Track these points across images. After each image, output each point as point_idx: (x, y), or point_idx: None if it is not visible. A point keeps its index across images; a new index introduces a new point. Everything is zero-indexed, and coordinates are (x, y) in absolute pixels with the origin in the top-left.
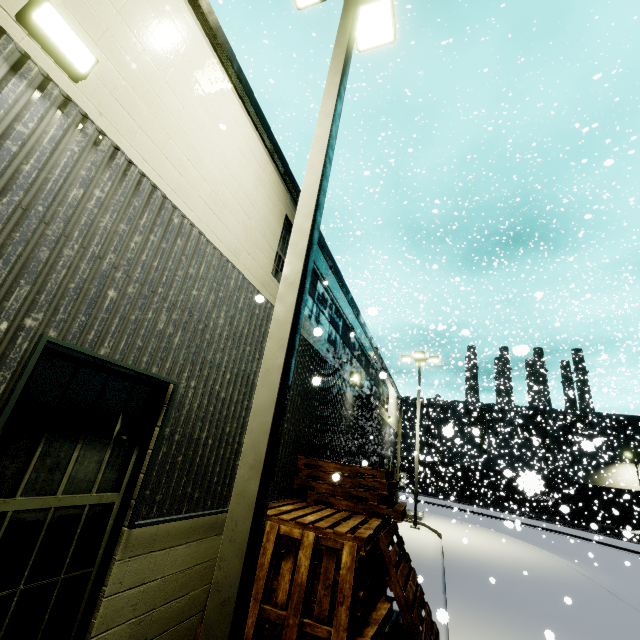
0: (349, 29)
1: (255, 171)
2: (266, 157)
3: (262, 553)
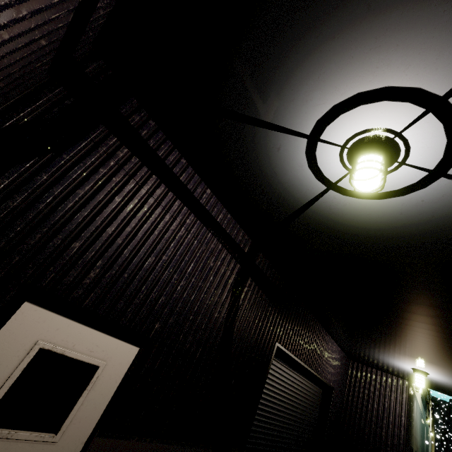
0: None
1: None
2: None
3: None
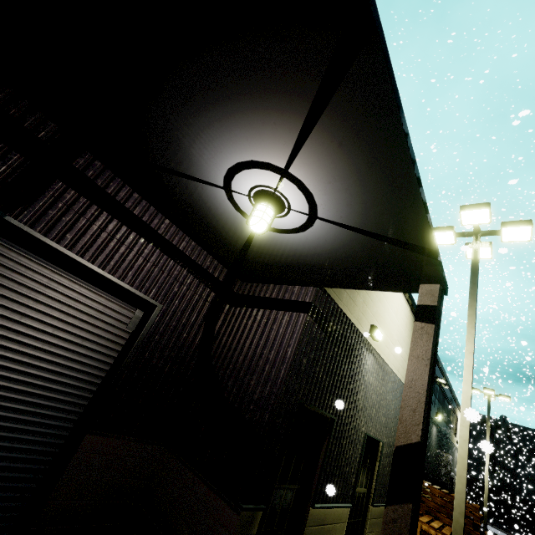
0: (476, 298)
1: (405, 322)
2: (408, 310)
3: None
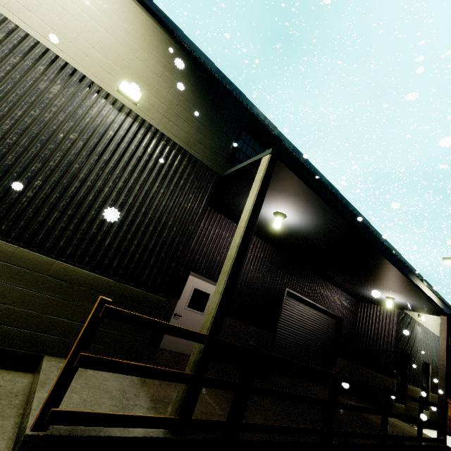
0: None
1: None
2: (435, 298)
3: None
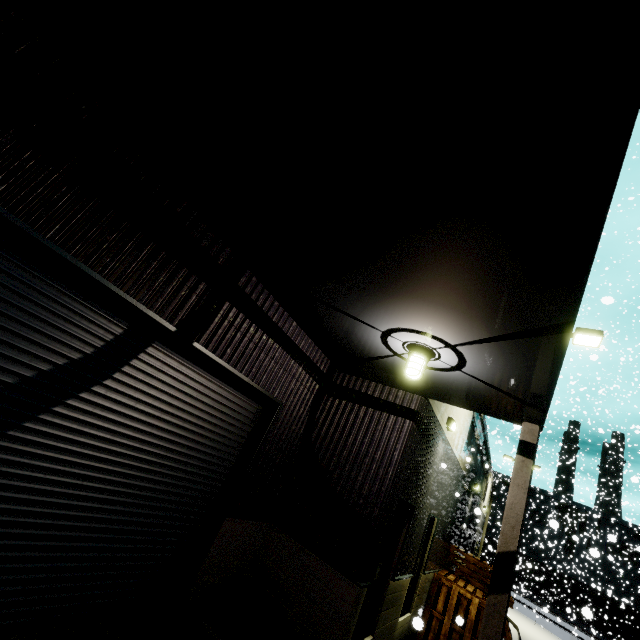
0: None
1: None
2: None
3: (451, 598)
